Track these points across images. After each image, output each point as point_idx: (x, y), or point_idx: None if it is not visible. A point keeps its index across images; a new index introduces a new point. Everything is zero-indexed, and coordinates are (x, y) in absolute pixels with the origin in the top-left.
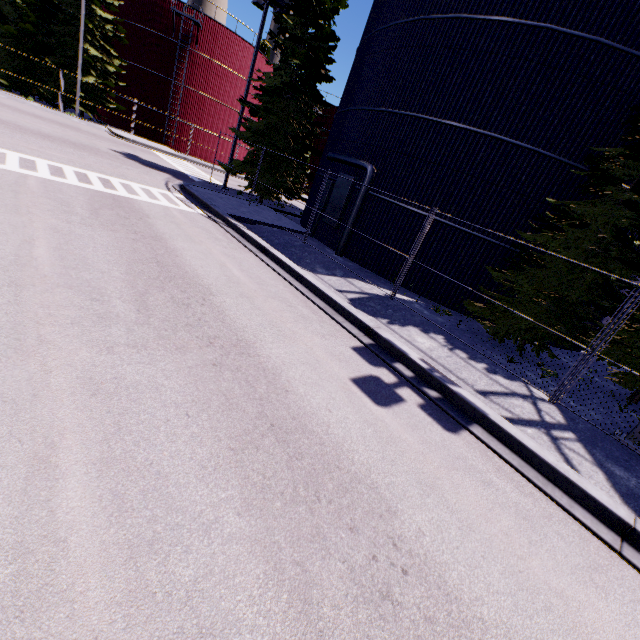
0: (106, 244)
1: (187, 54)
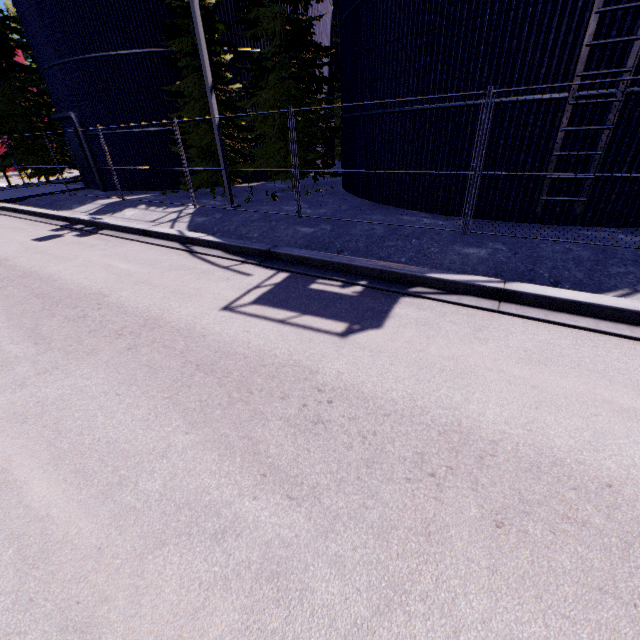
0: None
1: None
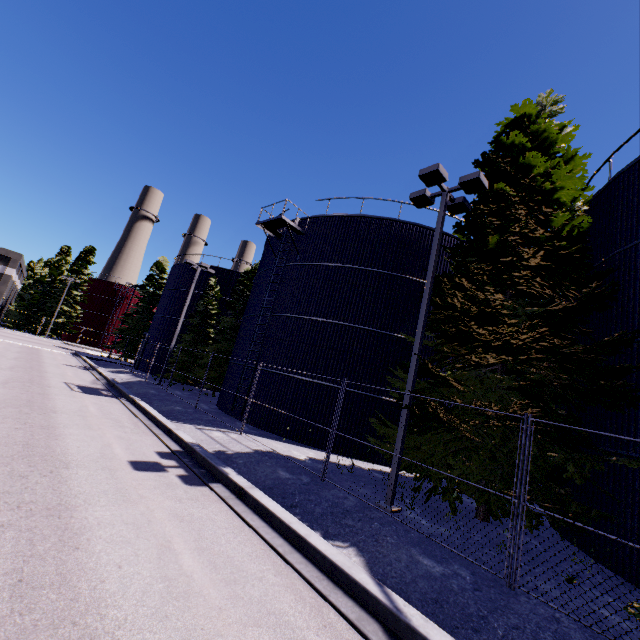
0: (19, 349)
1: (121, 304)
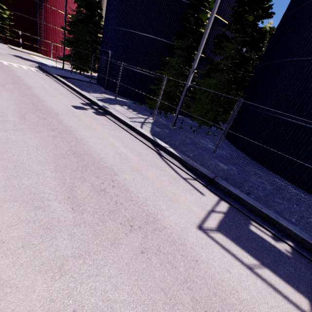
0: None
1: (43, 7)
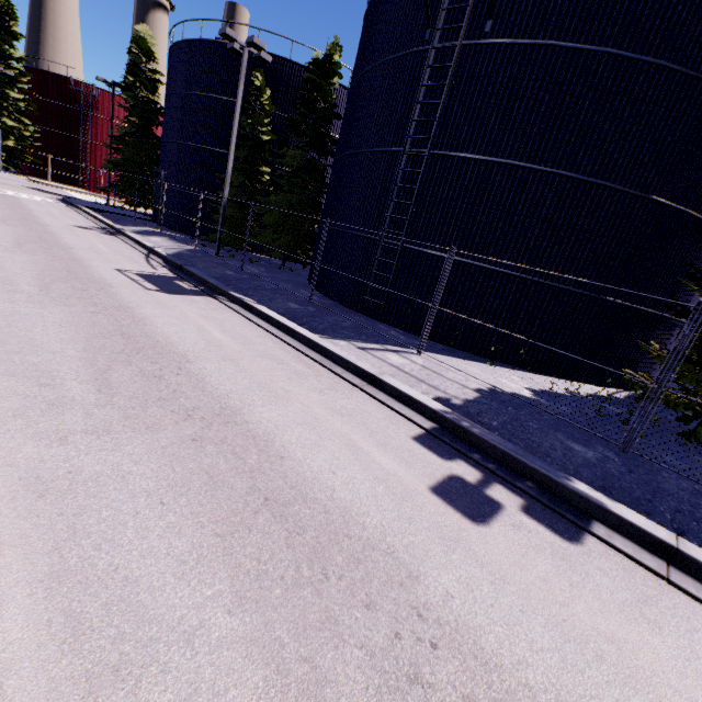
0: None
1: (90, 118)
